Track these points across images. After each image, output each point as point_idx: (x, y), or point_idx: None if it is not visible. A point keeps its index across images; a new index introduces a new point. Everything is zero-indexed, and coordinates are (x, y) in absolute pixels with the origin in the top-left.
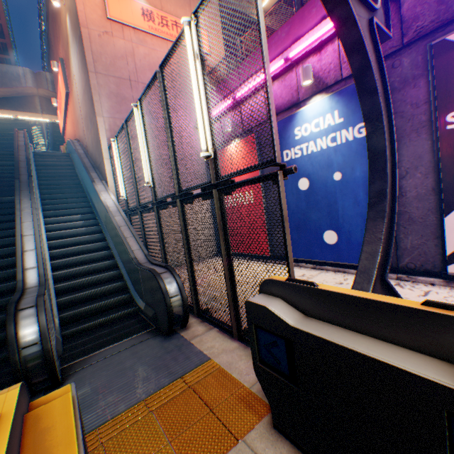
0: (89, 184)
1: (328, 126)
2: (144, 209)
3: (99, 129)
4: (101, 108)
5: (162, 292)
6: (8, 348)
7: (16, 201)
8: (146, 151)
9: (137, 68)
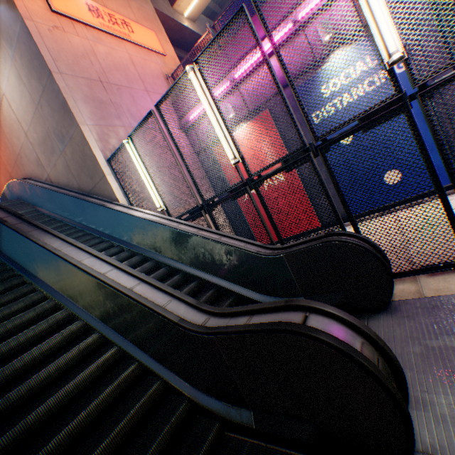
0: (91, 213)
1: (361, 73)
2: (217, 202)
3: (88, 140)
4: (81, 115)
5: (369, 254)
6: (381, 381)
7: (39, 243)
8: (221, 121)
9: (104, 68)
